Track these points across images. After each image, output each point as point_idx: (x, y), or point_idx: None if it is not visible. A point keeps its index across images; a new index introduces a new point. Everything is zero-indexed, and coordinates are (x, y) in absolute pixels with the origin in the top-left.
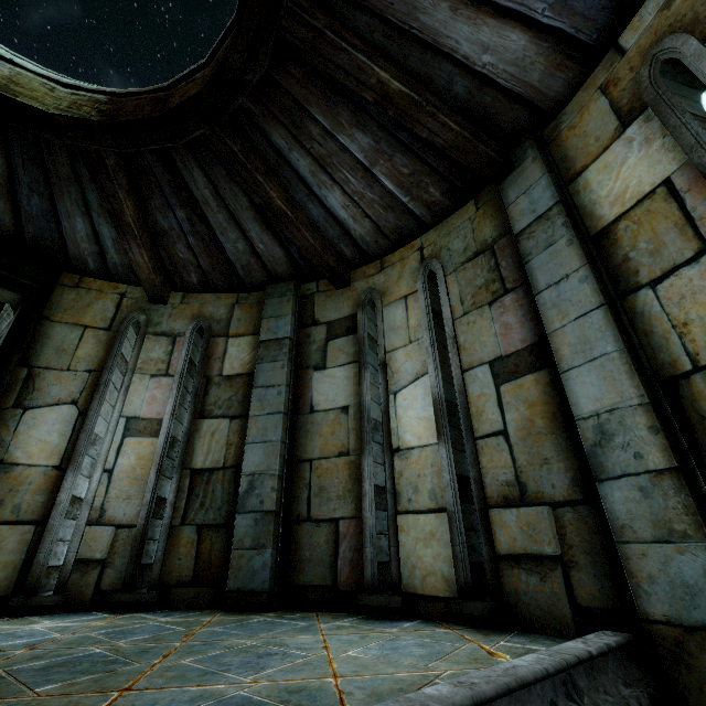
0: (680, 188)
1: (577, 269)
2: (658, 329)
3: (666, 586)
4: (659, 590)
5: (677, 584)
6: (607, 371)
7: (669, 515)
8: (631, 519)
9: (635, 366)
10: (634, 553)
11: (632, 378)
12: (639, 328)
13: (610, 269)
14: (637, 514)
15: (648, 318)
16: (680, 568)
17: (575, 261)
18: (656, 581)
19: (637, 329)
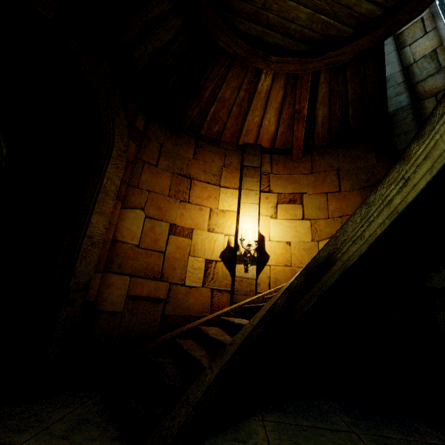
0: (424, 19)
1: (390, 42)
2: (408, 56)
3: (395, 104)
4: (393, 106)
5: (398, 102)
6: (392, 66)
7: (400, 91)
8: (390, 95)
9: (400, 63)
10: (389, 102)
11: (399, 65)
12: (403, 57)
13: (399, 43)
14: (392, 94)
15: (406, 54)
16: (399, 99)
17: (390, 40)
18: (393, 104)
19: (402, 57)
